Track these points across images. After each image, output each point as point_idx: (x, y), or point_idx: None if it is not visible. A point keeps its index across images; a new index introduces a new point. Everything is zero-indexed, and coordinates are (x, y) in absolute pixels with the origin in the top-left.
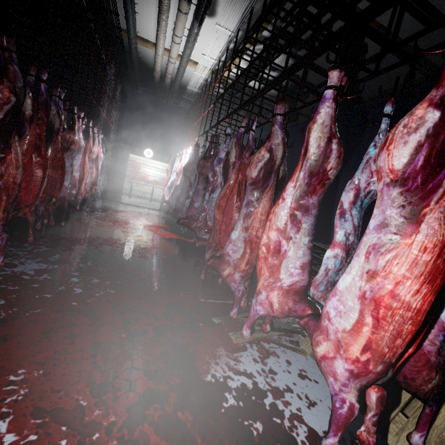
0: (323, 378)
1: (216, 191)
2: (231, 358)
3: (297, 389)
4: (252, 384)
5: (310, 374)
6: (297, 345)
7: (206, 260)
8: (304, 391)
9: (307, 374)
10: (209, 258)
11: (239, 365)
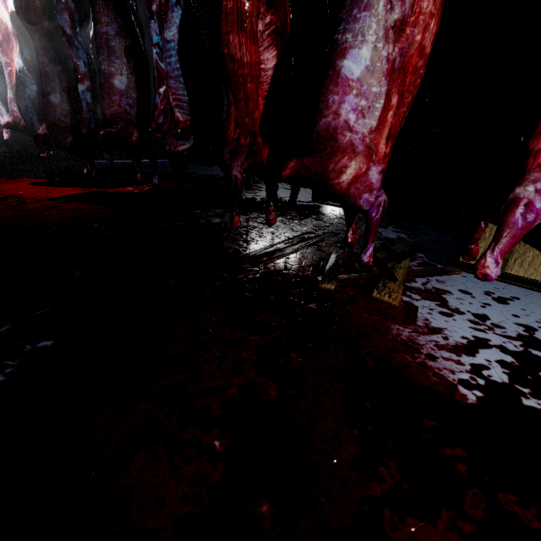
0: (510, 289)
1: (168, 19)
2: (426, 332)
3: (527, 320)
4: (506, 355)
5: (498, 293)
6: (434, 266)
7: (237, 183)
8: (535, 318)
9: (497, 294)
10: (239, 177)
11: (449, 336)
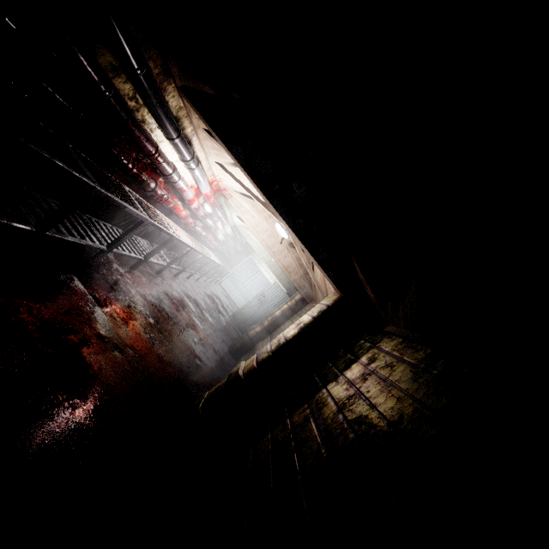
0: None
1: None
2: None
3: None
4: None
5: None
6: None
7: None
8: None
9: None
10: None
11: None
